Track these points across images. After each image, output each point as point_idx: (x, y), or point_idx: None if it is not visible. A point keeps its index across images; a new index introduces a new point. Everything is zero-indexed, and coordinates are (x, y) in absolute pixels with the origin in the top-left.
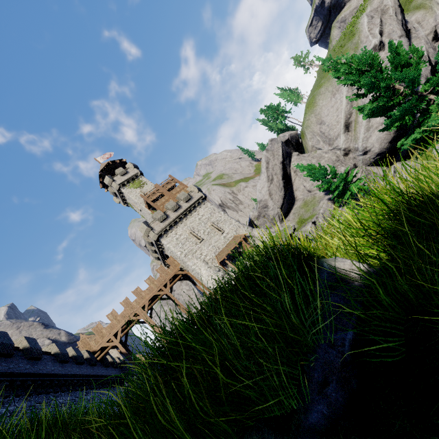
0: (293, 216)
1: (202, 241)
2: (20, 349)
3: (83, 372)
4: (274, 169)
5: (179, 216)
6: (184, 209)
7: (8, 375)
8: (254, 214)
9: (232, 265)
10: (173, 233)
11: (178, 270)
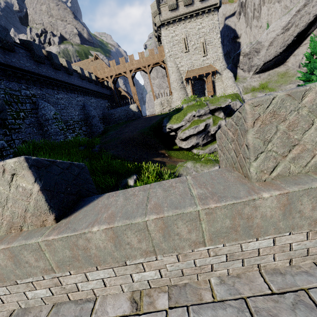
0: (266, 76)
1: (187, 53)
2: (63, 66)
3: (91, 87)
4: (301, 18)
5: (186, 14)
6: (194, 9)
7: (59, 81)
8: (246, 50)
9: (191, 86)
10: (173, 29)
11: (161, 60)
